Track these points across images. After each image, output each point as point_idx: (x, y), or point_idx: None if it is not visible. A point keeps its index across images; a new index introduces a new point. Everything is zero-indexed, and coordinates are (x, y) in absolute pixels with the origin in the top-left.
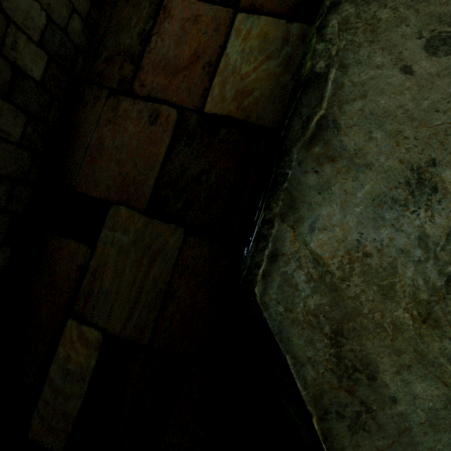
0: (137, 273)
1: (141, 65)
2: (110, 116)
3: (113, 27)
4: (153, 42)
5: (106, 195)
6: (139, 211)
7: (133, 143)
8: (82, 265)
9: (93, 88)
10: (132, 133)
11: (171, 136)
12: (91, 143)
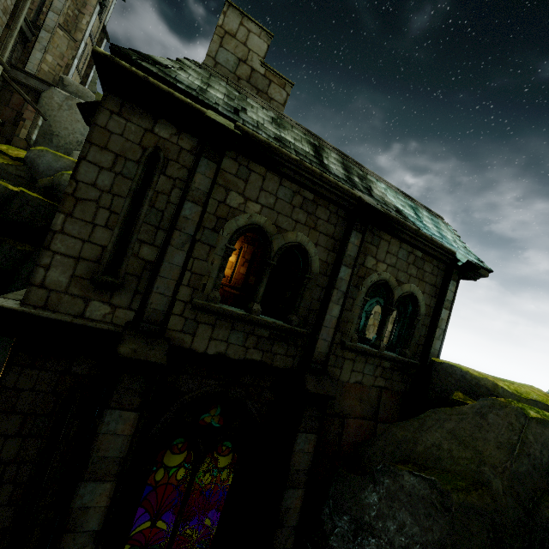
0: (12, 132)
1: (10, 103)
2: (5, 109)
3: (4, 95)
4: (12, 100)
5: (5, 121)
6: (11, 124)
7: (9, 114)
8: (2, 130)
9: (1, 104)
10: (9, 113)
11: (16, 115)
12: (2, 113)
